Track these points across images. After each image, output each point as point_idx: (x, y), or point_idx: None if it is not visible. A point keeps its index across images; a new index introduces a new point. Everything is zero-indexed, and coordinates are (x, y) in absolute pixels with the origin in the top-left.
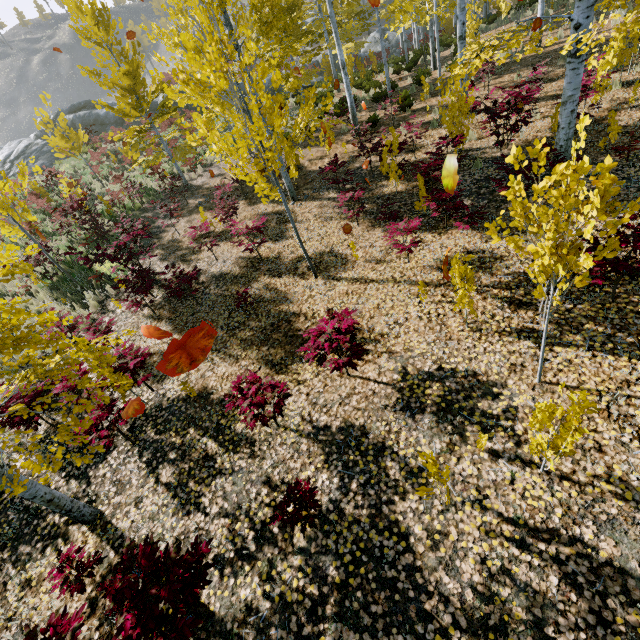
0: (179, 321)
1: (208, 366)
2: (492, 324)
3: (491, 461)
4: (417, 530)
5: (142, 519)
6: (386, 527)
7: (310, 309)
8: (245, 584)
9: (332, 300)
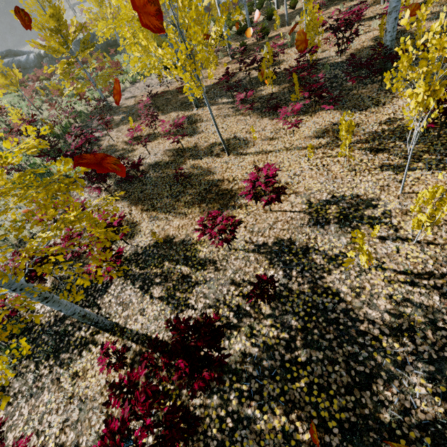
0: (132, 198)
1: (165, 222)
2: (362, 165)
3: (381, 243)
4: (344, 289)
5: (149, 321)
6: (323, 292)
7: (230, 175)
8: (237, 342)
9: (245, 168)
